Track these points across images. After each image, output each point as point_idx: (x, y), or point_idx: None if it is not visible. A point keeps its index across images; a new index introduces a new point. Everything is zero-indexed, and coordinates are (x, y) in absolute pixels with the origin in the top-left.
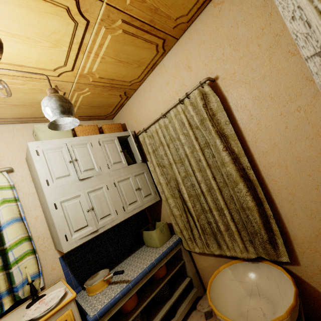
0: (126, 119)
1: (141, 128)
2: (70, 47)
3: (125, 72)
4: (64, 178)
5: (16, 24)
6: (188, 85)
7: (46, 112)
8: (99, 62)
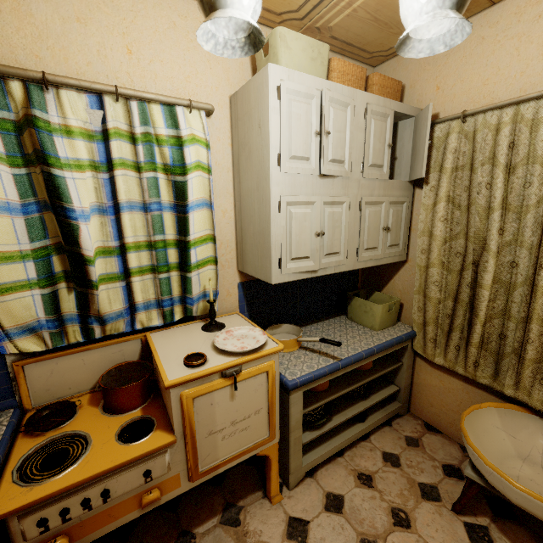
0: (415, 76)
1: (446, 108)
2: None
3: None
4: (300, 162)
5: None
6: None
7: None
8: None
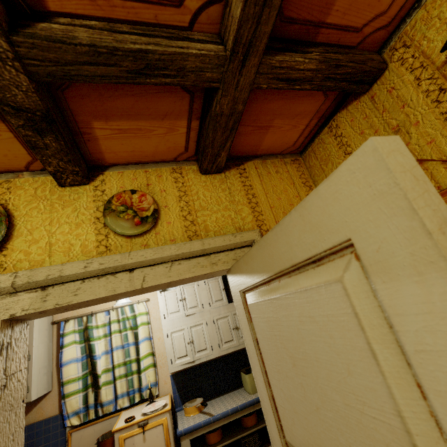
0: None
1: None
2: None
3: None
4: (175, 313)
5: None
6: None
7: None
8: None
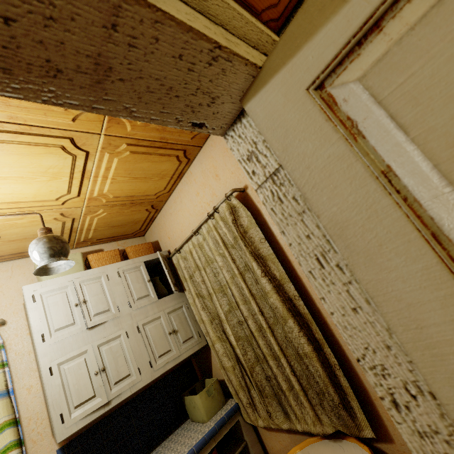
0: (159, 235)
1: (176, 246)
2: (72, 176)
3: (145, 187)
4: (67, 329)
5: (8, 168)
6: (218, 195)
7: (33, 257)
8: (110, 183)
